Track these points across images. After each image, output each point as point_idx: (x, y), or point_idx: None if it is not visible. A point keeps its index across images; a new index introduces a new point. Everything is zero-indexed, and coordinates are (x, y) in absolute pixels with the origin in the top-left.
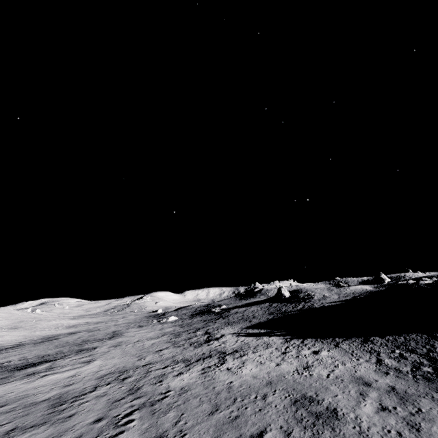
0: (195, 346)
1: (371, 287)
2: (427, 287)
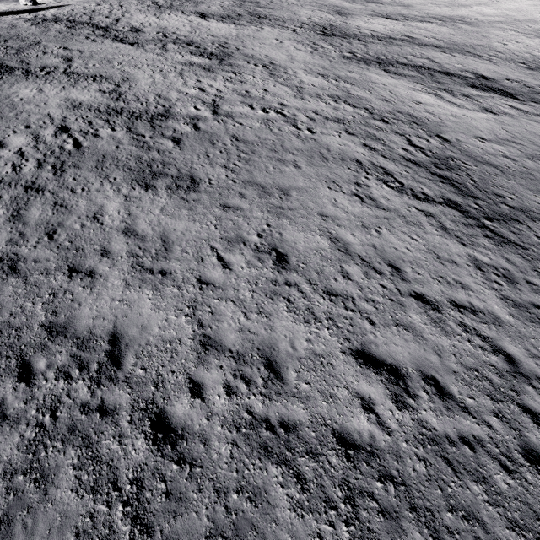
0: None
1: None
2: None
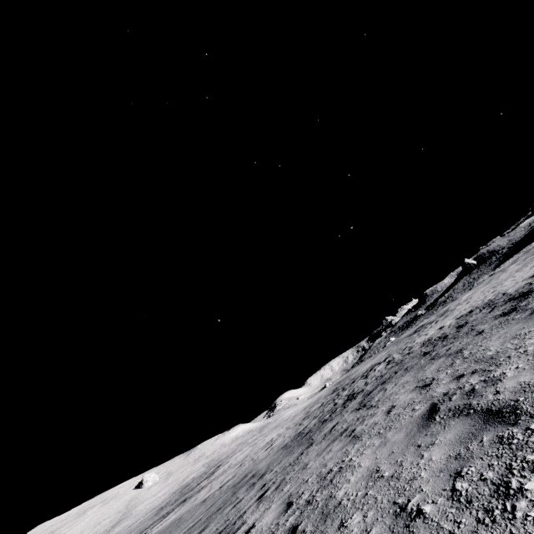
0: (494, 274)
1: None
2: None
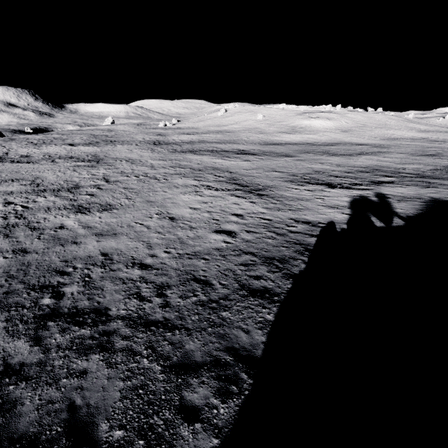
0: (292, 180)
1: None
2: None
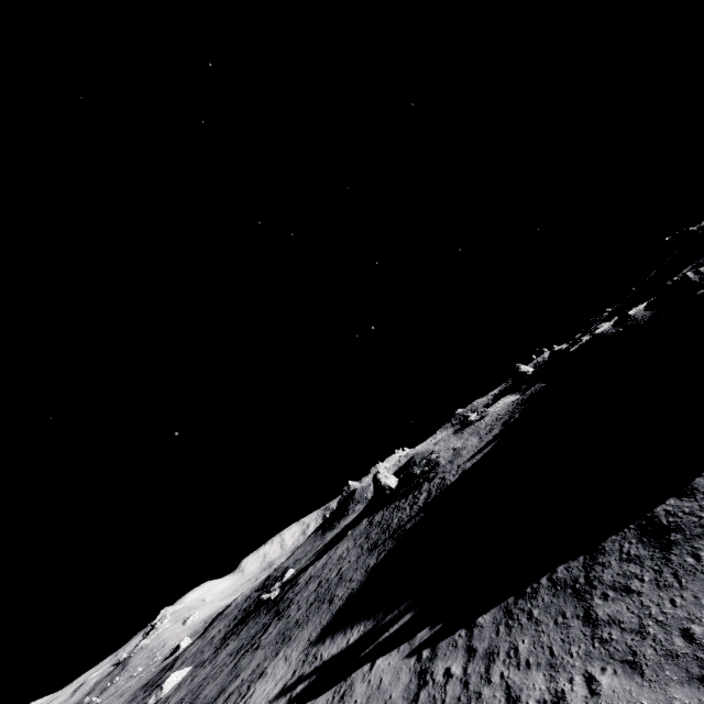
0: None
1: (517, 394)
2: (643, 317)
